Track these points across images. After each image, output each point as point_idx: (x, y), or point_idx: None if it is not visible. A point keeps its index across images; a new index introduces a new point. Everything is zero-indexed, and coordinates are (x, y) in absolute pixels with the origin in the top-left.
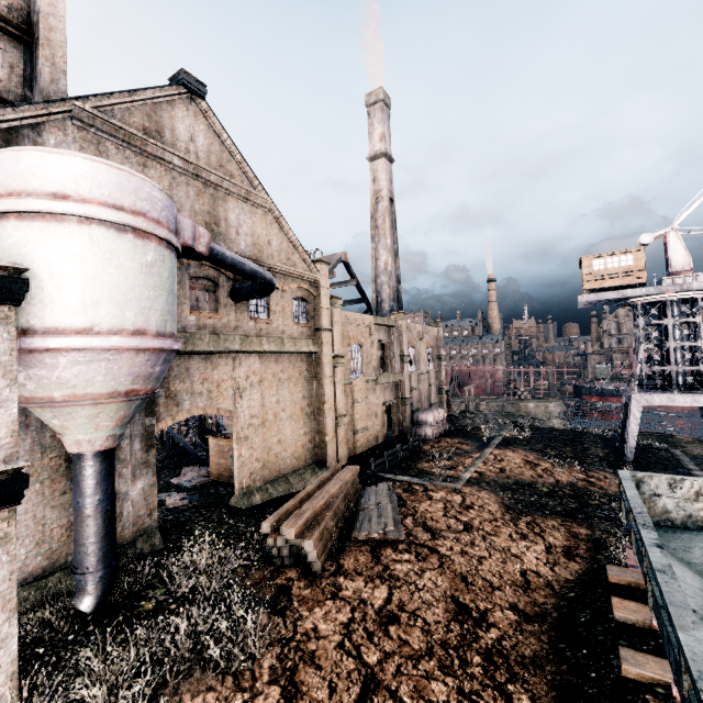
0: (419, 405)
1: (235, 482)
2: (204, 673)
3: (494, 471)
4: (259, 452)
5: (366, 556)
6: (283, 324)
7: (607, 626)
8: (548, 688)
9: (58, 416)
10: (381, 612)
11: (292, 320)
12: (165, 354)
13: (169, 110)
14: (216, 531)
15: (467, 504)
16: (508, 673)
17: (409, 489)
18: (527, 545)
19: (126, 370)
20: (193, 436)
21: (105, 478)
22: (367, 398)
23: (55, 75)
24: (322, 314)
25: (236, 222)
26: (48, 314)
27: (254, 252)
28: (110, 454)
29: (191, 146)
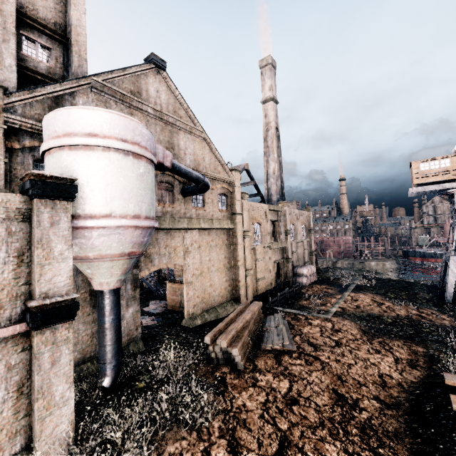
0: (297, 263)
1: (185, 311)
2: (179, 428)
3: (352, 307)
4: (199, 291)
5: (271, 360)
6: (212, 210)
7: (448, 414)
8: (409, 453)
9: (90, 268)
10: (286, 396)
11: (218, 208)
12: (150, 230)
13: (145, 79)
14: (179, 340)
15: (336, 329)
16: (378, 442)
17: (295, 318)
18: (381, 357)
19: (129, 240)
20: (155, 281)
21: (116, 305)
22: (264, 258)
23: (80, 62)
24: (236, 204)
25: (184, 146)
26: (87, 206)
27: (195, 165)
28: (118, 291)
29: (157, 100)
